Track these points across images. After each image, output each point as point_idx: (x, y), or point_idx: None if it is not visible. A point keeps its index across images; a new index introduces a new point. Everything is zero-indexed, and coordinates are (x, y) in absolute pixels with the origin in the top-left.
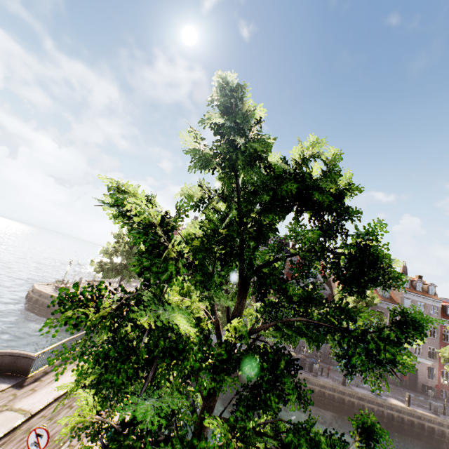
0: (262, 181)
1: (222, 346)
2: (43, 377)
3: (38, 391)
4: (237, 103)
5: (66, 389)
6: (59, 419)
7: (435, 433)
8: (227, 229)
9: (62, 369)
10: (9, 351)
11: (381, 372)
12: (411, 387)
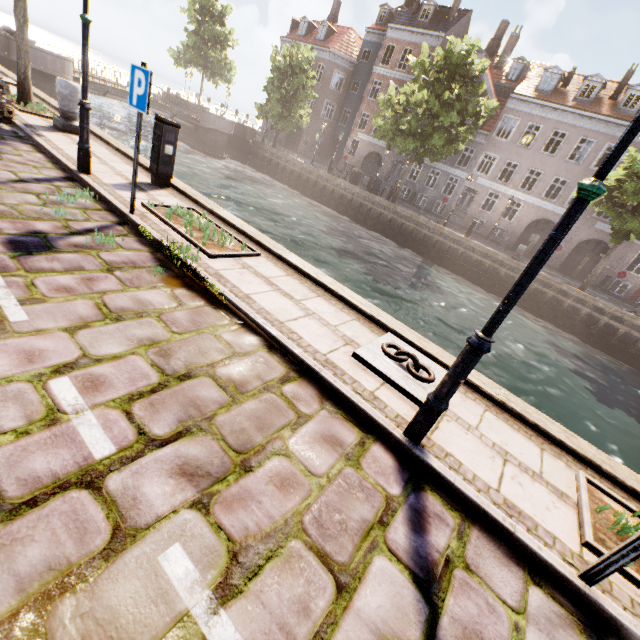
0: None
1: None
2: None
3: None
4: None
5: None
6: None
7: (482, 271)
8: None
9: None
10: None
11: None
12: (581, 278)
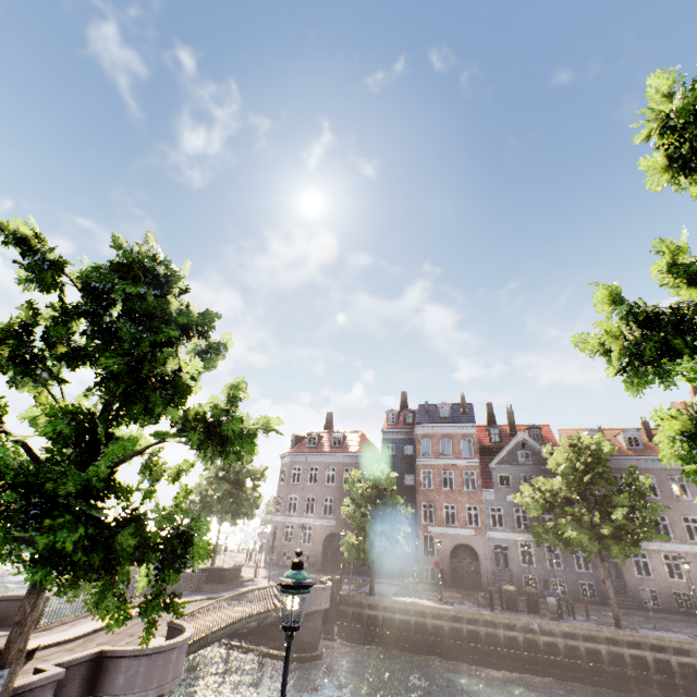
0: (83, 282)
1: (5, 406)
2: (56, 627)
3: (41, 637)
4: (3, 231)
5: (76, 635)
6: (49, 658)
7: None
8: (52, 328)
9: (86, 619)
10: (18, 595)
11: (165, 402)
12: None
